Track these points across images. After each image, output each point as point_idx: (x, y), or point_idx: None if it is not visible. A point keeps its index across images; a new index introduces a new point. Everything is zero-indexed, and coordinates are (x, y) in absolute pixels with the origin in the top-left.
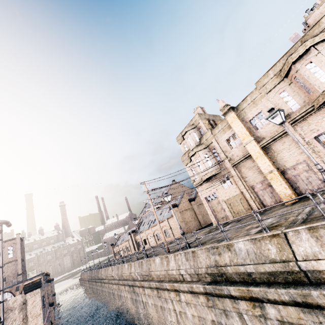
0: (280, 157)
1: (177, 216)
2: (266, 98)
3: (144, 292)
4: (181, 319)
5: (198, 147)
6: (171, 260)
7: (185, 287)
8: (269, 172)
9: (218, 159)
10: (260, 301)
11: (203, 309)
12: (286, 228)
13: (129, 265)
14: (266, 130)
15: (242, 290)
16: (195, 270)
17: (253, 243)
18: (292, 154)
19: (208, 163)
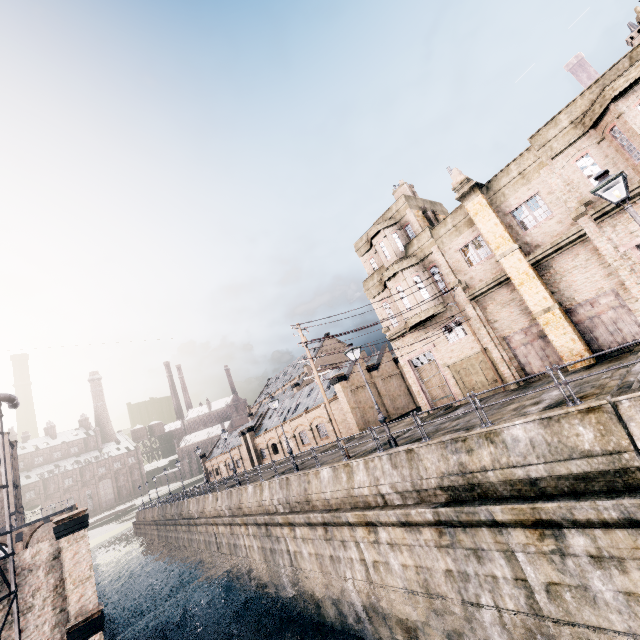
0: (566, 282)
1: (347, 398)
2: (549, 168)
3: (295, 534)
4: (377, 575)
5: (403, 262)
6: (358, 470)
7: (392, 516)
8: (544, 311)
9: (440, 287)
10: (555, 526)
11: (428, 552)
12: (618, 395)
13: (257, 488)
14: (544, 230)
15: (521, 509)
16: (414, 484)
17: (545, 426)
18: (590, 278)
19: (421, 293)
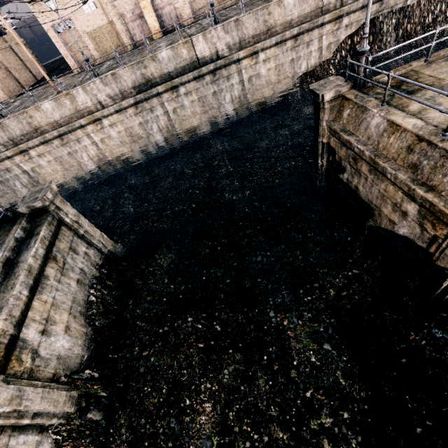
0: None
1: None
2: None
3: (30, 156)
4: (104, 145)
5: None
6: (79, 94)
7: (112, 109)
8: None
9: None
10: (176, 88)
11: (131, 120)
12: (193, 36)
13: None
14: None
15: (168, 84)
16: (121, 90)
17: (173, 51)
18: None
19: None
